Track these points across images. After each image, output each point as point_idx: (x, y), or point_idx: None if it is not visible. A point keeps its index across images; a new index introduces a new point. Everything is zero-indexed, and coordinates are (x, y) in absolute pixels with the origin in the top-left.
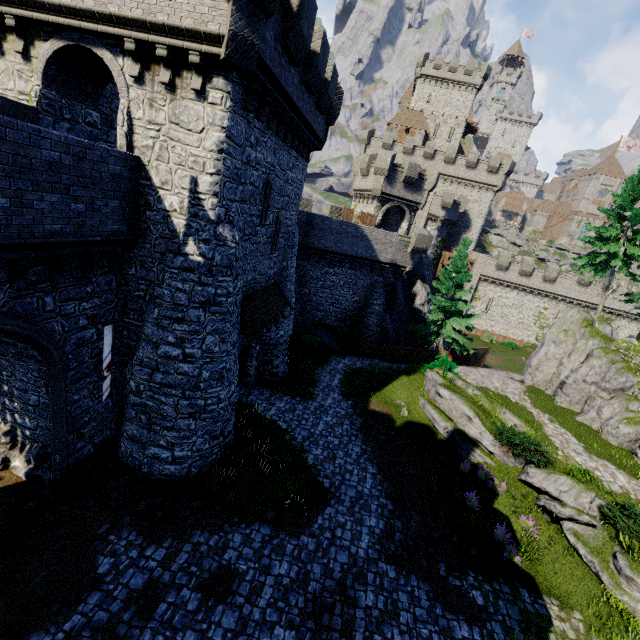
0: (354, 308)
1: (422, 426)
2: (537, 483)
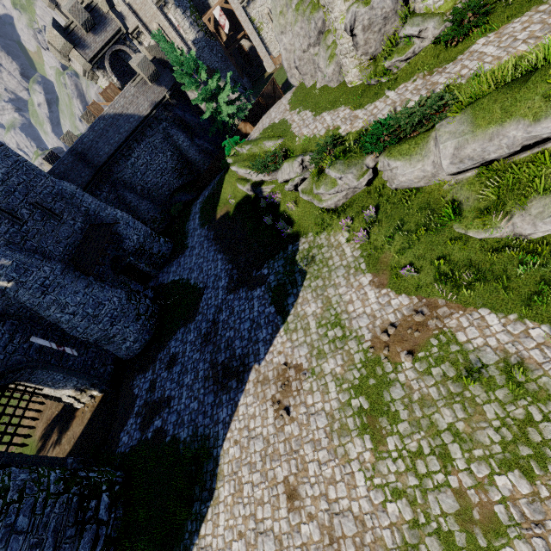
0: (176, 161)
1: (244, 199)
2: (281, 180)
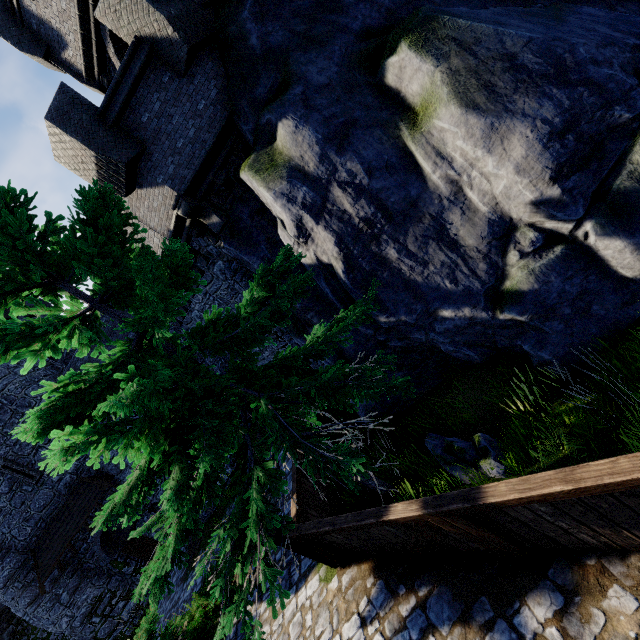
0: None
1: None
2: None
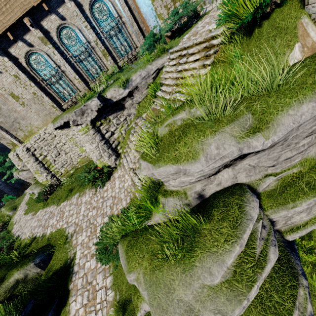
0: None
1: None
2: None
